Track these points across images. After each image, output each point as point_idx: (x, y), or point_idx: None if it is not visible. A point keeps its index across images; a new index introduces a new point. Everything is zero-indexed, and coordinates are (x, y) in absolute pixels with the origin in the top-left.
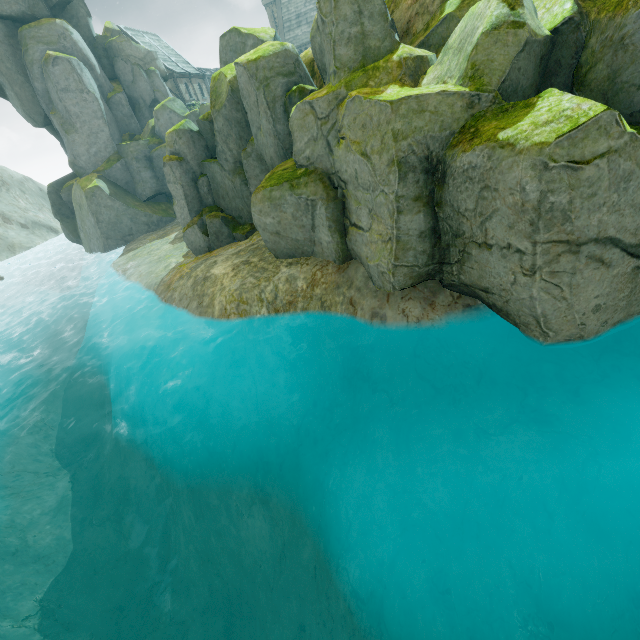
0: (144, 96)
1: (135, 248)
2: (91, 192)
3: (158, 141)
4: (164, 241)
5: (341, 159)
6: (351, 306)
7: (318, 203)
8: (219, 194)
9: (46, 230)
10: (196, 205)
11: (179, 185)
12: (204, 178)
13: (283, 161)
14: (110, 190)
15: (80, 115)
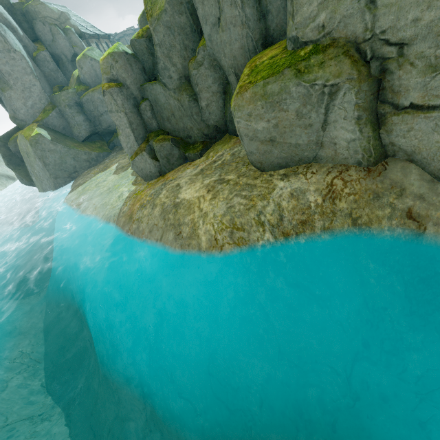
0: (65, 52)
1: (82, 183)
2: (34, 140)
3: (84, 88)
4: (107, 173)
5: (403, 4)
6: (411, 219)
7: (342, 88)
8: (163, 116)
9: (5, 179)
10: (141, 132)
11: (122, 113)
12: (146, 102)
13: (251, 57)
14: (51, 136)
15: (11, 73)
